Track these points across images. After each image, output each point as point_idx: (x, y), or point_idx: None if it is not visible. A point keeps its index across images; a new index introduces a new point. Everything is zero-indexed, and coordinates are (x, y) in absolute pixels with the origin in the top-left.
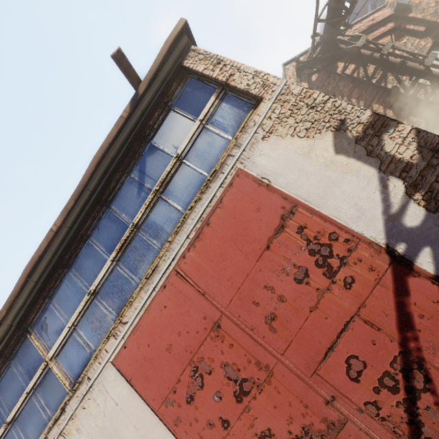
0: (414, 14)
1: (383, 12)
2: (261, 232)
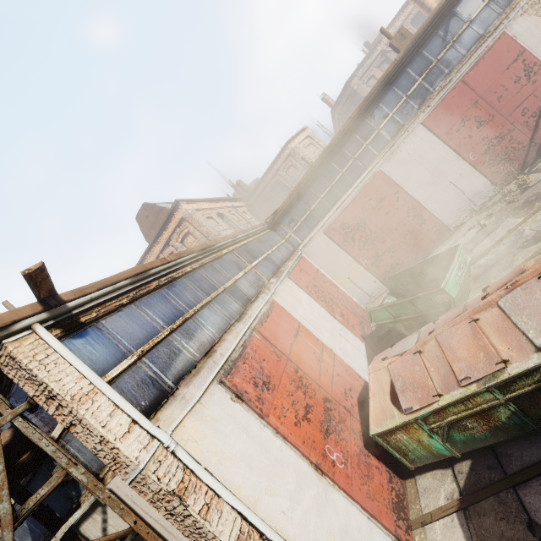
0: None
1: None
2: (506, 62)
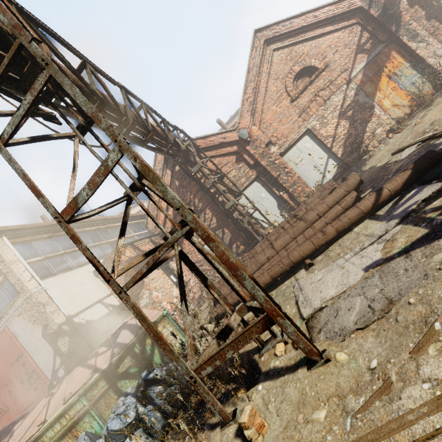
0: (250, 148)
1: (233, 134)
2: (10, 358)
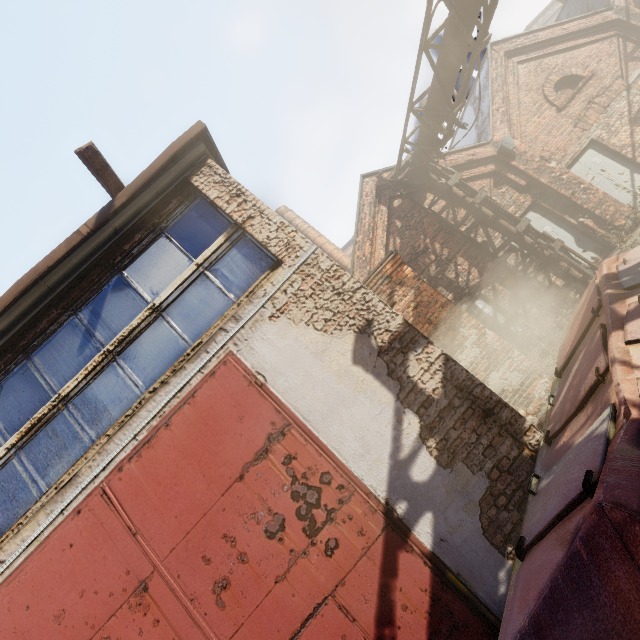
0: (517, 164)
1: (486, 149)
2: (238, 452)
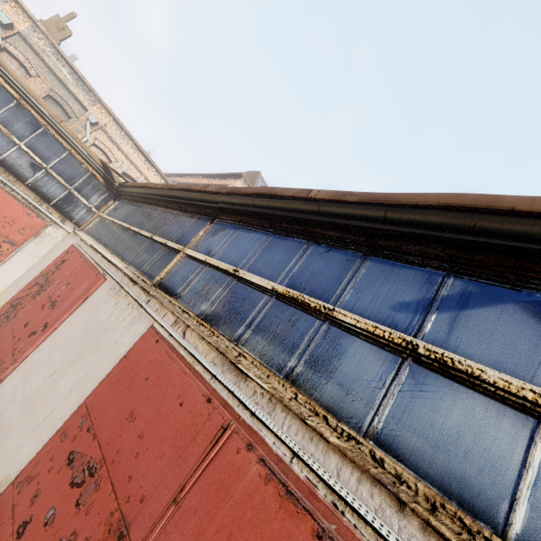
0: None
1: None
2: None
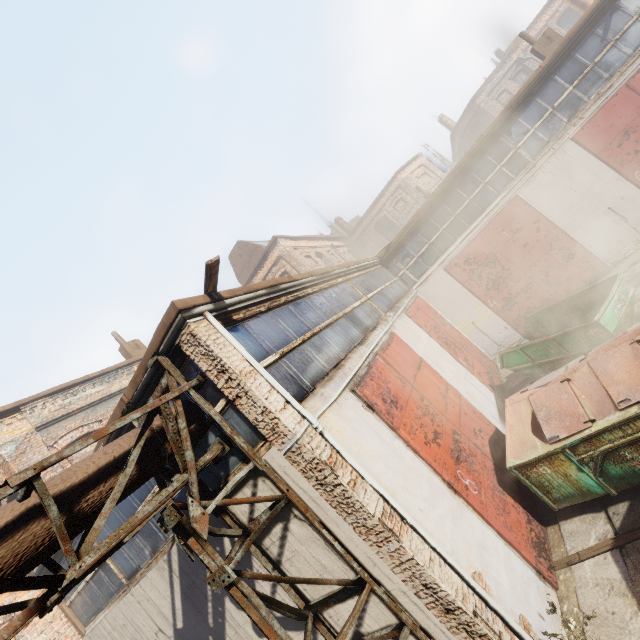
0: None
1: None
2: None
